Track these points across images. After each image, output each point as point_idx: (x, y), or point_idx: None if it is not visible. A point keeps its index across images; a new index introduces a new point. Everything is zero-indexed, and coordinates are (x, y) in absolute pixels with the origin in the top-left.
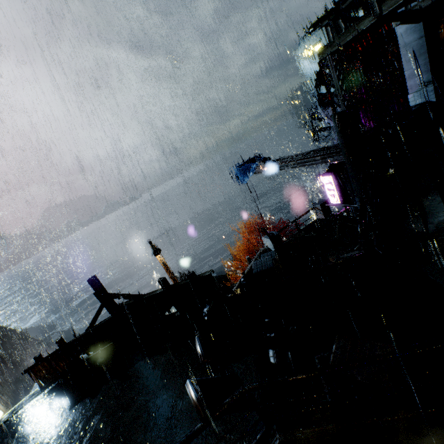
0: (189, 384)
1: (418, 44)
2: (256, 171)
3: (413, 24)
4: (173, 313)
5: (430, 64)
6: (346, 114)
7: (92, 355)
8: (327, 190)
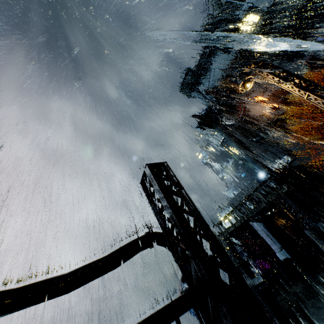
0: None
1: (265, 230)
2: None
3: (258, 223)
4: None
5: (276, 239)
6: (240, 265)
7: None
8: None
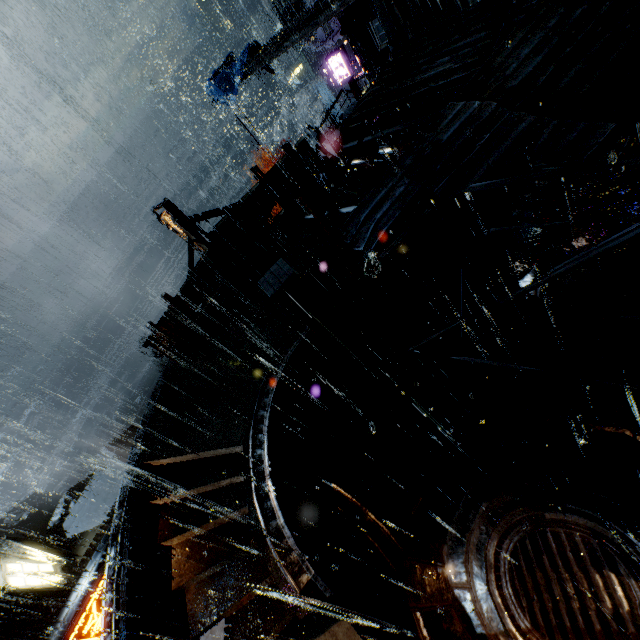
0: (383, 147)
1: None
2: (244, 72)
3: None
4: (276, 217)
5: None
6: None
7: (209, 303)
8: (338, 79)
